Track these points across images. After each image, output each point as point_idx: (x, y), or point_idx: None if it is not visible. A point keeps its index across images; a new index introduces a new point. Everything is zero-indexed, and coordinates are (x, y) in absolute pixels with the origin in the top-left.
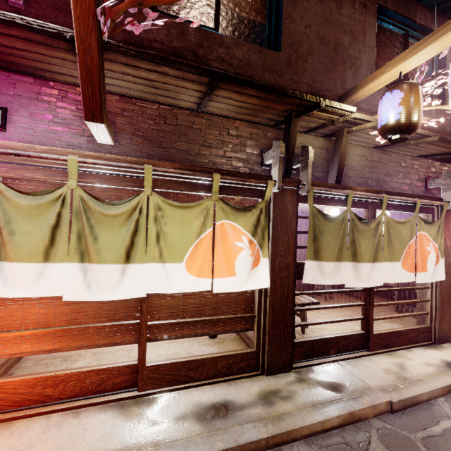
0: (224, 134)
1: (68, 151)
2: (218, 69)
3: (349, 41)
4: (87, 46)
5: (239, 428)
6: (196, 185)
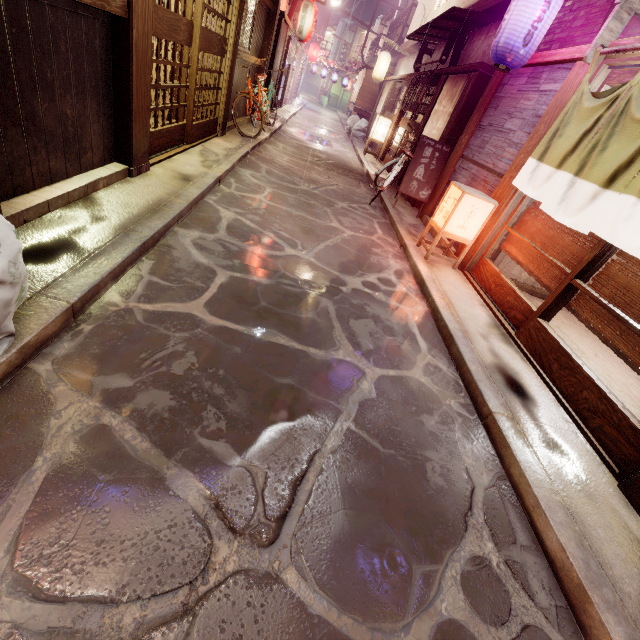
0: None
1: None
2: None
3: None
4: None
5: (495, 390)
6: None
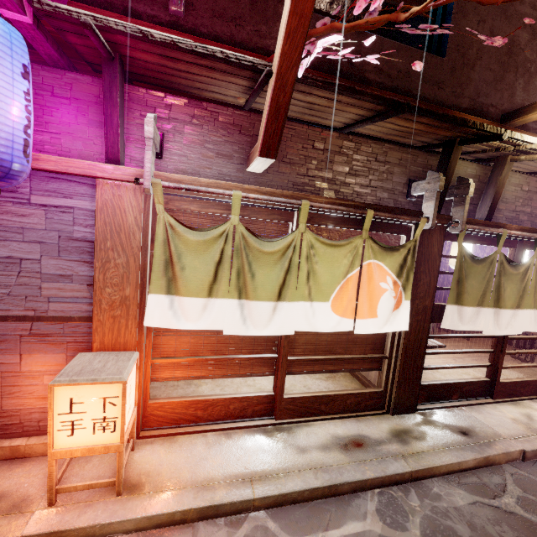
0: (371, 161)
1: (229, 185)
2: (374, 82)
3: (527, 39)
4: (283, 83)
5: (383, 461)
6: (342, 220)
